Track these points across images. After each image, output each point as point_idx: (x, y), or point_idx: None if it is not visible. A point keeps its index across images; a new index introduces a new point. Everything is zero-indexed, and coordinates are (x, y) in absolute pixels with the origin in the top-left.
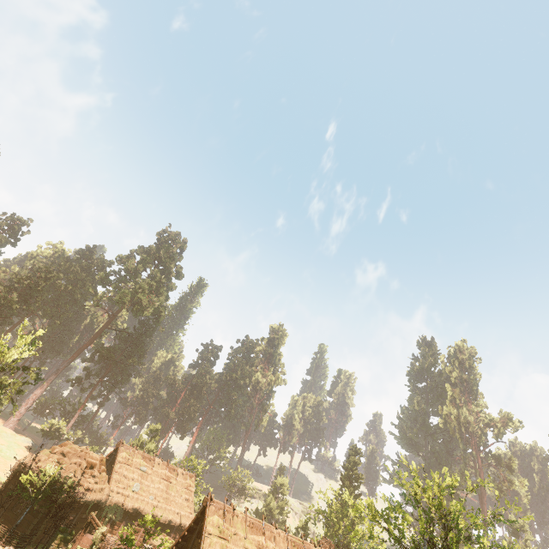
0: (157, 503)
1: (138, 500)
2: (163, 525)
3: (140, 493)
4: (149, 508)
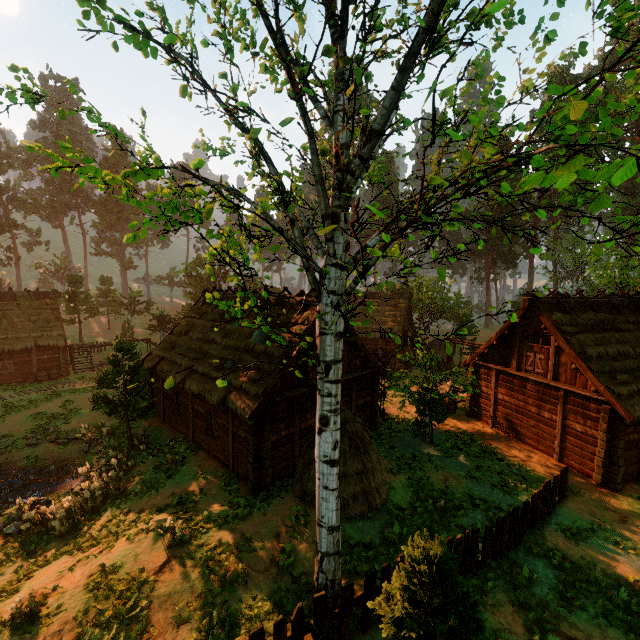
0: None
1: None
2: (365, 340)
3: None
4: None
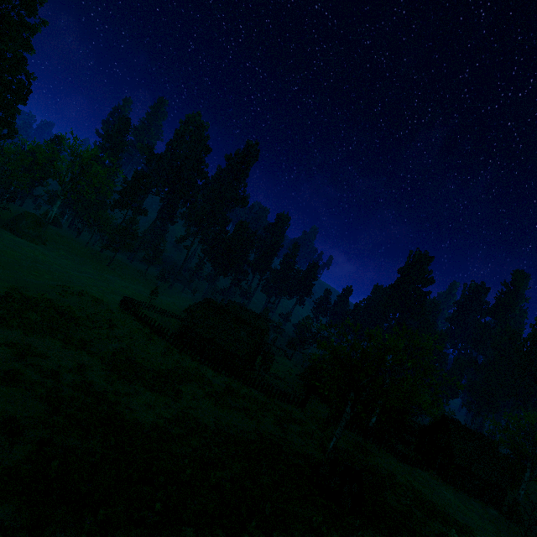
0: None
1: None
2: None
3: None
4: None
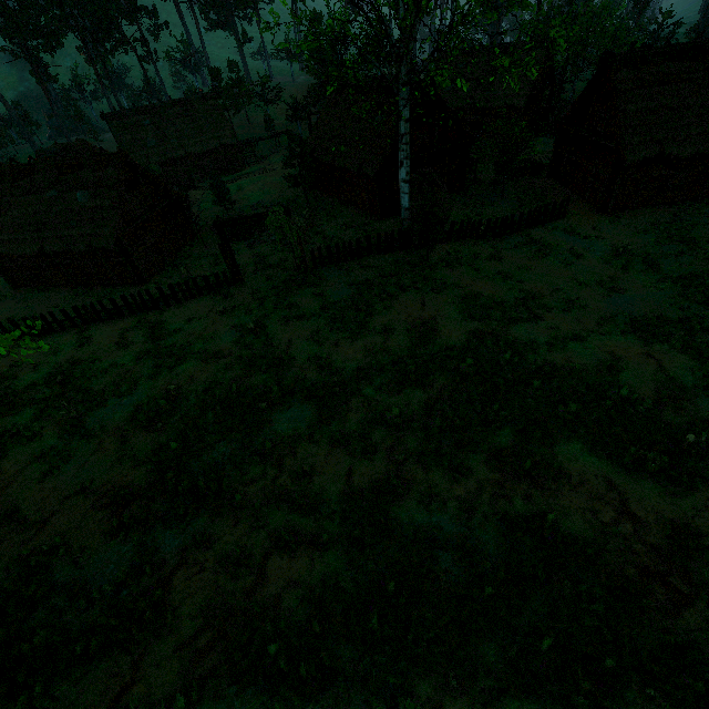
0: (473, 94)
1: (452, 98)
2: (489, 111)
3: (452, 91)
4: (464, 101)
